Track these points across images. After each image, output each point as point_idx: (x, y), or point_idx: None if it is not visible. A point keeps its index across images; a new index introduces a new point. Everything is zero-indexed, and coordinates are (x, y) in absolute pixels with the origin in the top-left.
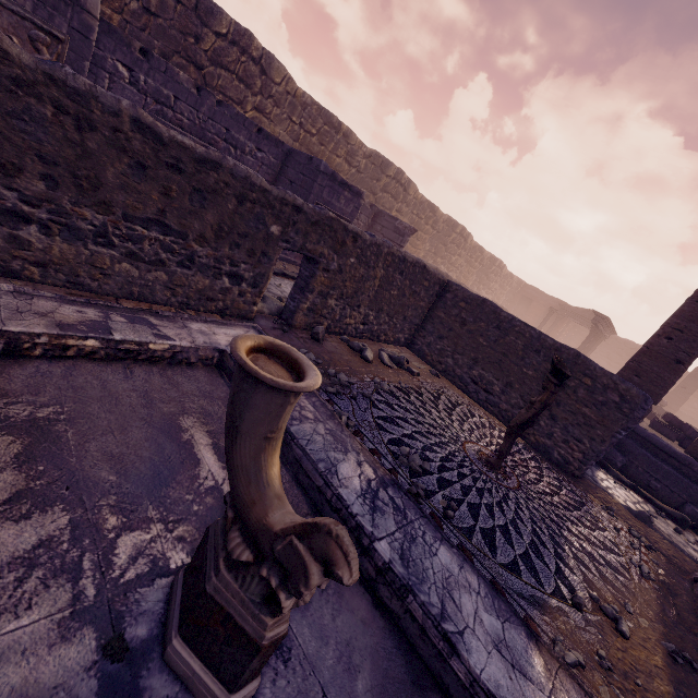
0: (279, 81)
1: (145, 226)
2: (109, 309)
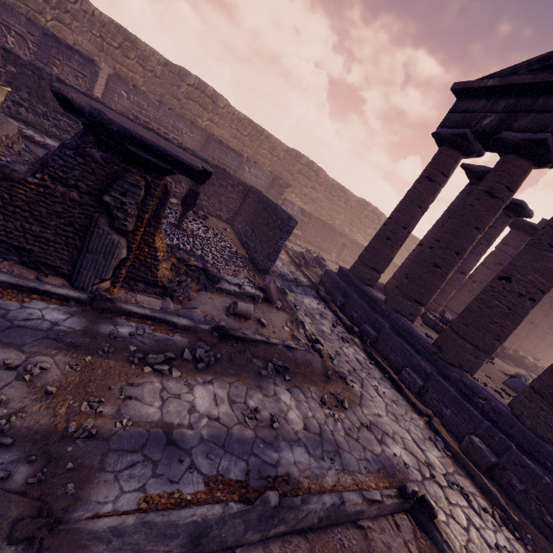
0: (223, 106)
1: (62, 115)
2: (32, 130)
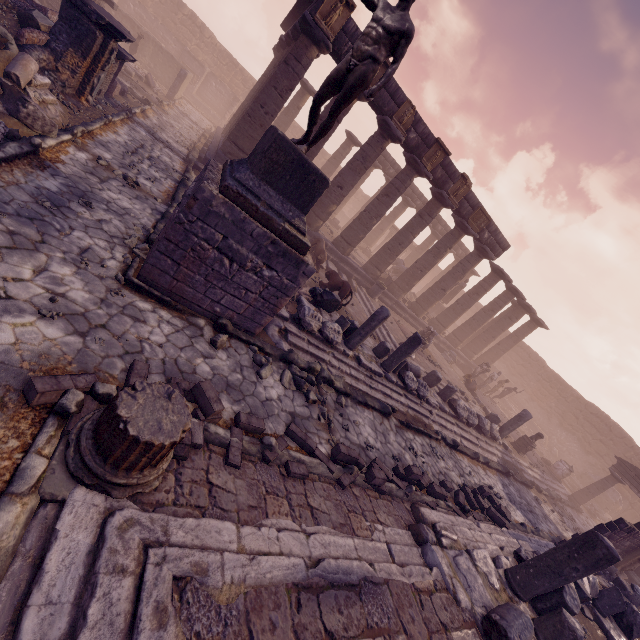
0: (208, 37)
1: None
2: None
